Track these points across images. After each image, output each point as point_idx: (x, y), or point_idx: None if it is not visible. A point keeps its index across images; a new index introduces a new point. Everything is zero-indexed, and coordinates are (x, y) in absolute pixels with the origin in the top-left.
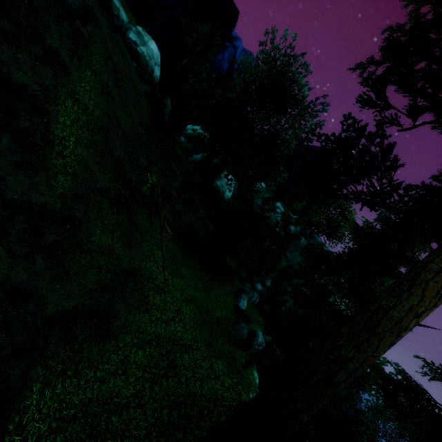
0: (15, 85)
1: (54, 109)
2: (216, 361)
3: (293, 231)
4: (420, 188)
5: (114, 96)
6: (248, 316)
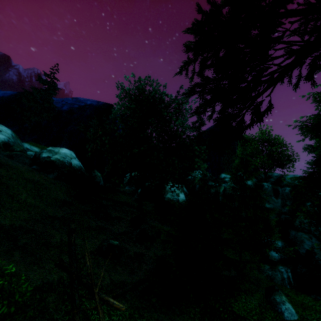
0: None
1: None
2: None
3: (251, 184)
4: None
5: None
6: None
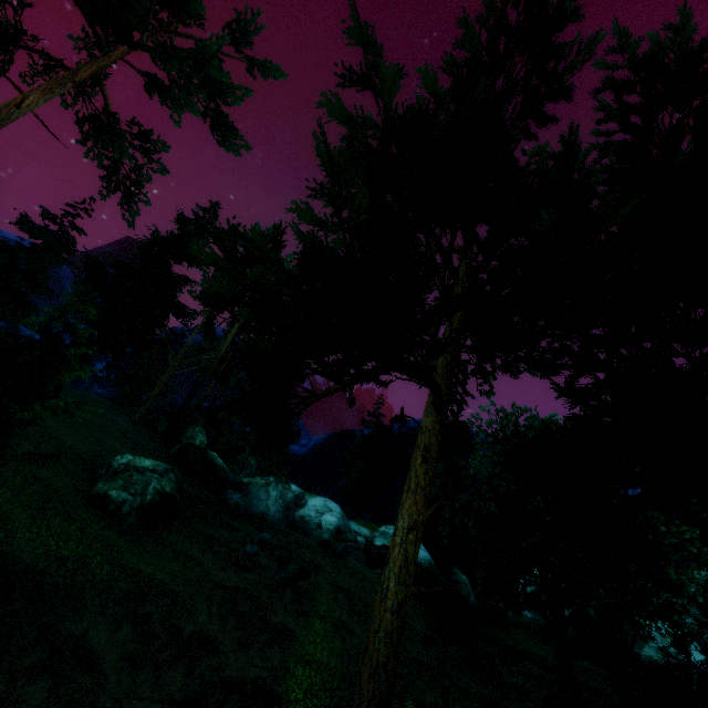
0: (249, 684)
1: (284, 688)
2: None
3: None
4: None
5: (352, 627)
6: None
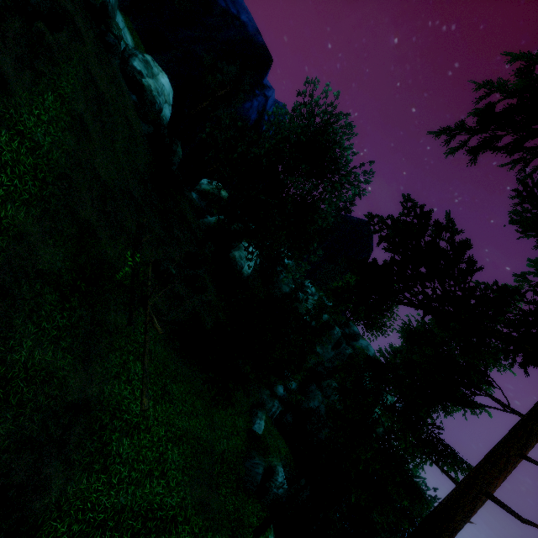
0: None
1: None
2: (214, 537)
3: (326, 318)
4: (490, 289)
5: (92, 134)
6: (266, 444)
